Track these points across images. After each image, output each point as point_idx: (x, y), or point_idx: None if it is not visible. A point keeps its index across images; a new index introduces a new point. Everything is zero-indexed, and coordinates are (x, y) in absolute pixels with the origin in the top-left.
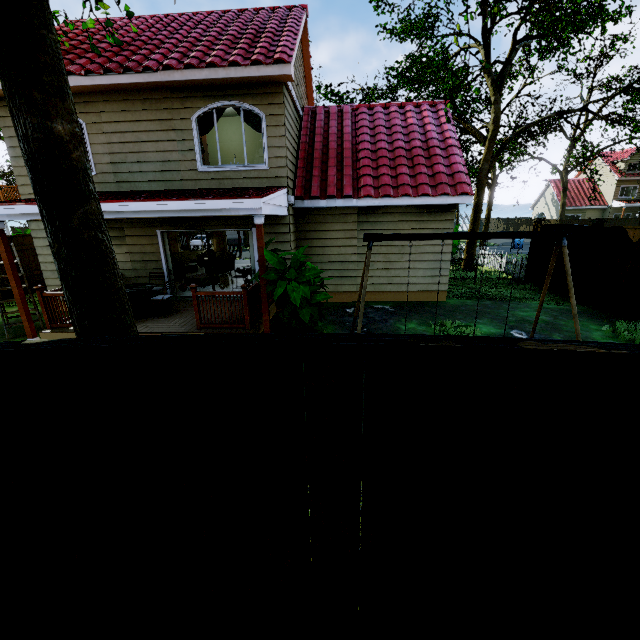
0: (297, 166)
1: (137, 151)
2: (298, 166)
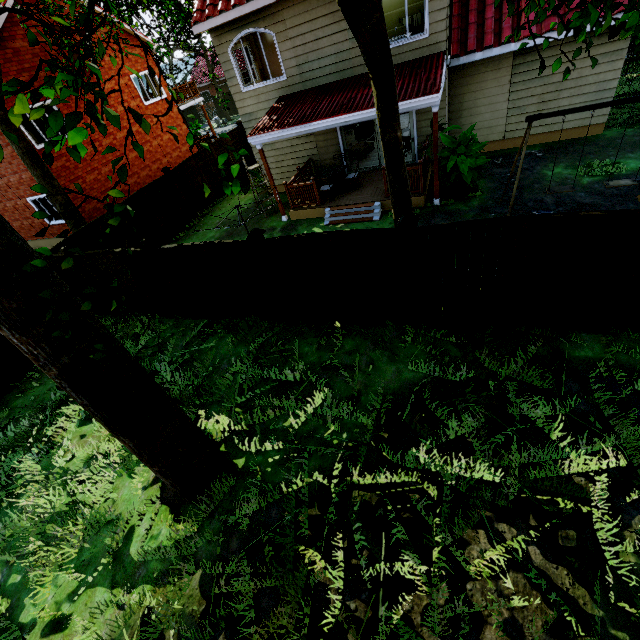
0: (451, 14)
1: (315, 49)
2: (453, 14)
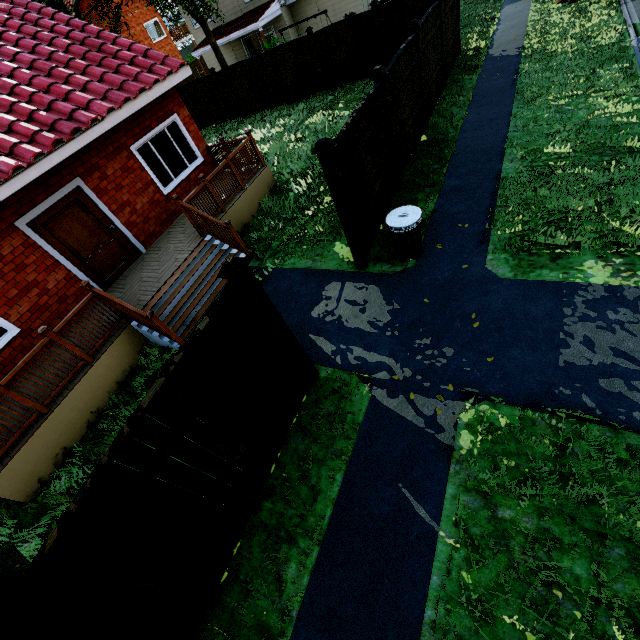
0: None
1: (223, 2)
2: None
